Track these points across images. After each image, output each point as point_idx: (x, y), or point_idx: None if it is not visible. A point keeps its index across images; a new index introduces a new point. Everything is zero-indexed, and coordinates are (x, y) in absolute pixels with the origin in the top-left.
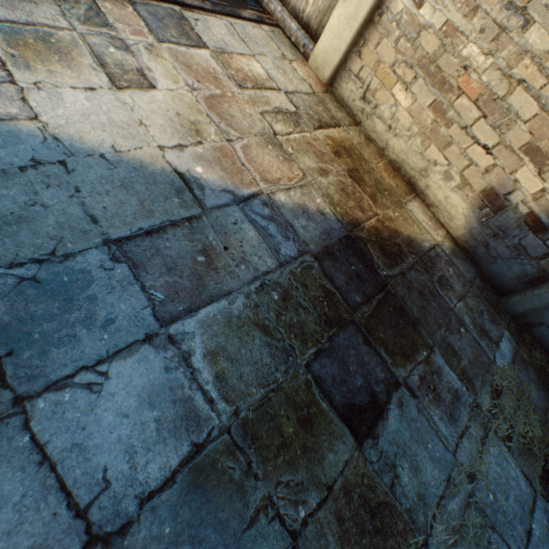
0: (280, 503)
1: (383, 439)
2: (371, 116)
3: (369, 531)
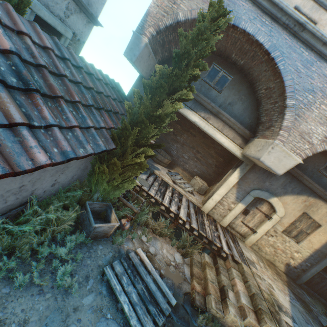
0: None
1: None
2: (260, 251)
3: None
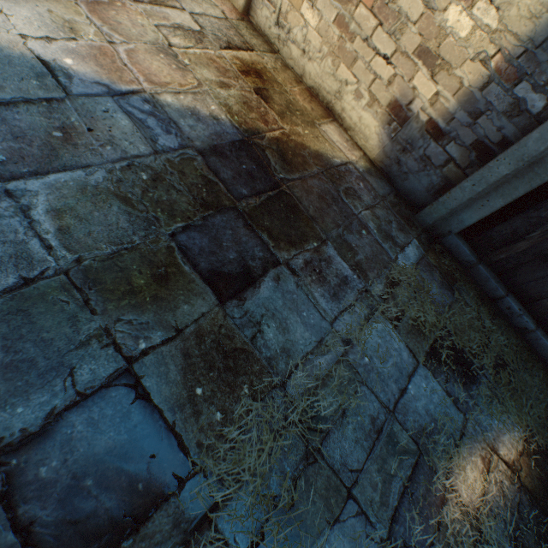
0: (118, 335)
1: (251, 303)
2: (287, 42)
3: (219, 368)
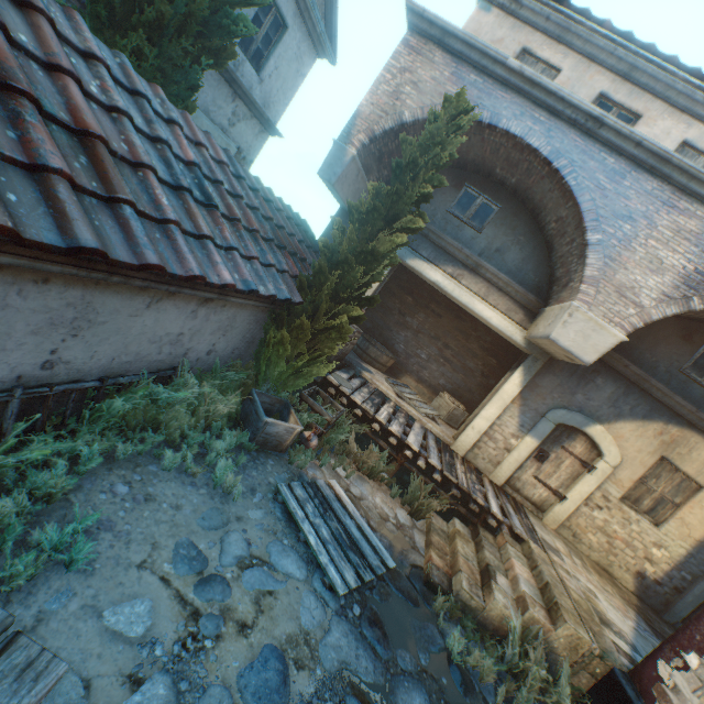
0: None
1: None
2: (578, 542)
3: None
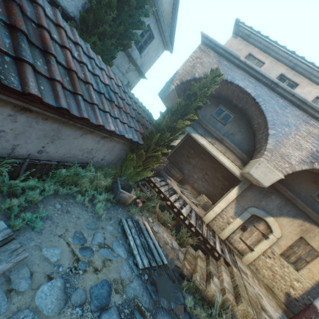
0: None
1: None
2: (258, 273)
3: None
